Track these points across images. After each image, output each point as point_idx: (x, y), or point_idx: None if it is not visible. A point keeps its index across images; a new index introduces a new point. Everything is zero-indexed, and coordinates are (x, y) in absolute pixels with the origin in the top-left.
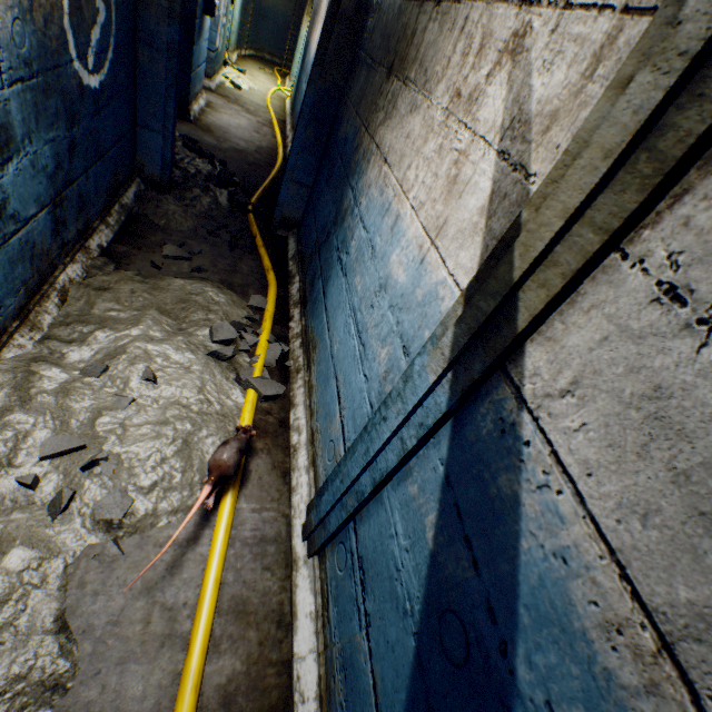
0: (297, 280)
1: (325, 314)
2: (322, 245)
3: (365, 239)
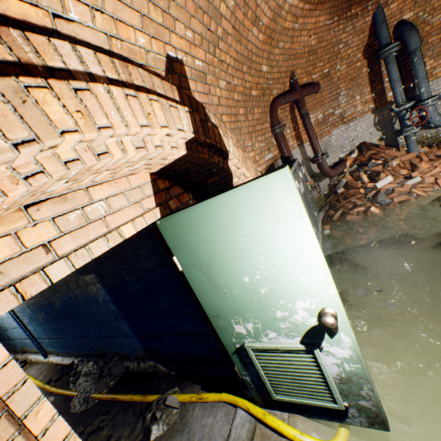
0: (11, 354)
1: (16, 340)
2: (3, 337)
3: (1, 320)
